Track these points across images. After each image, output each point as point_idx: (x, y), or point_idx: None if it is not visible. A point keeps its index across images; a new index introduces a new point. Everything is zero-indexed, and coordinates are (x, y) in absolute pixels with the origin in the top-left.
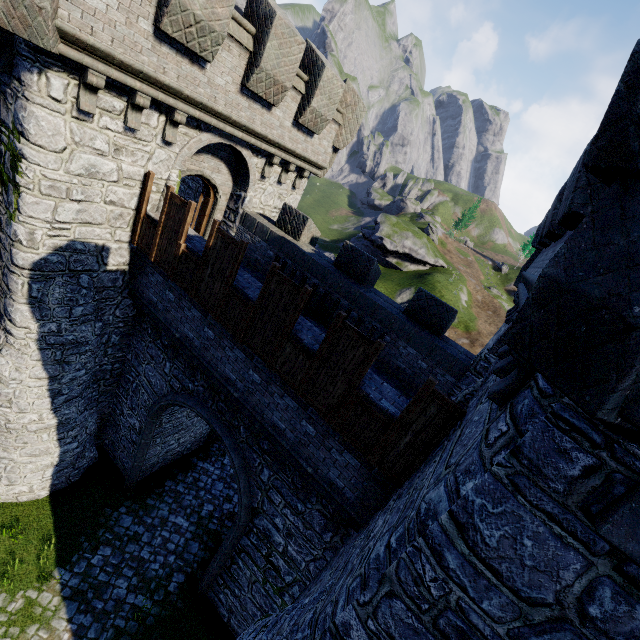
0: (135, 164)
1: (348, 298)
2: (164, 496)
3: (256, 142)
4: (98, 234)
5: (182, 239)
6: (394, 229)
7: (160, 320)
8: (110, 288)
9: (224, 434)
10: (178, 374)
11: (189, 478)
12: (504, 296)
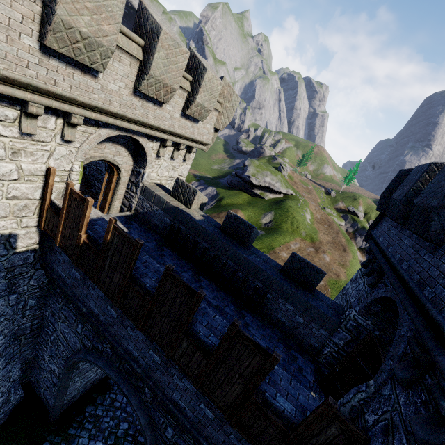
0: (35, 162)
1: (234, 260)
2: (84, 423)
3: (150, 132)
4: (3, 225)
5: (82, 230)
6: (257, 169)
7: (69, 293)
8: (22, 265)
9: (131, 394)
10: (89, 335)
11: (107, 400)
12: (335, 213)
